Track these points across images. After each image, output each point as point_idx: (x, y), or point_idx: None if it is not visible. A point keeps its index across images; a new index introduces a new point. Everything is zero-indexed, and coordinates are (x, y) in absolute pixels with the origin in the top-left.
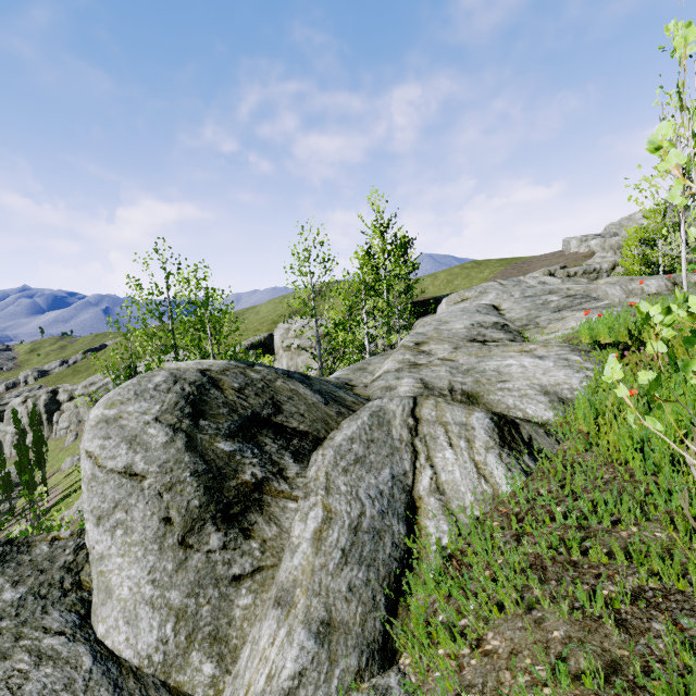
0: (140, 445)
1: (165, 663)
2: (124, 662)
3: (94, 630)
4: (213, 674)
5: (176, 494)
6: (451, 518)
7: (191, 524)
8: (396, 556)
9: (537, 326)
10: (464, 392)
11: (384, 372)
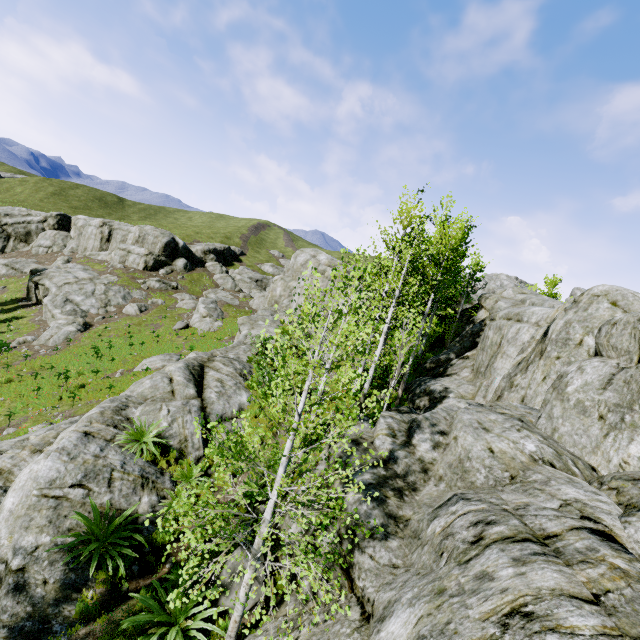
0: None
1: None
2: None
3: None
4: None
5: None
6: None
7: None
8: None
9: None
10: None
11: None
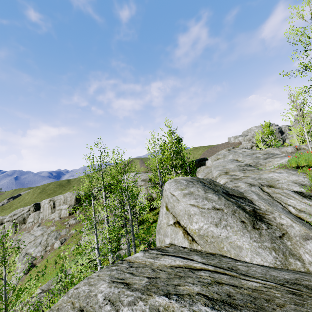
0: (210, 200)
1: (283, 264)
2: (268, 266)
3: (243, 261)
4: (301, 264)
5: (238, 213)
6: None
7: (252, 222)
8: None
9: (261, 165)
10: (267, 185)
11: (226, 182)
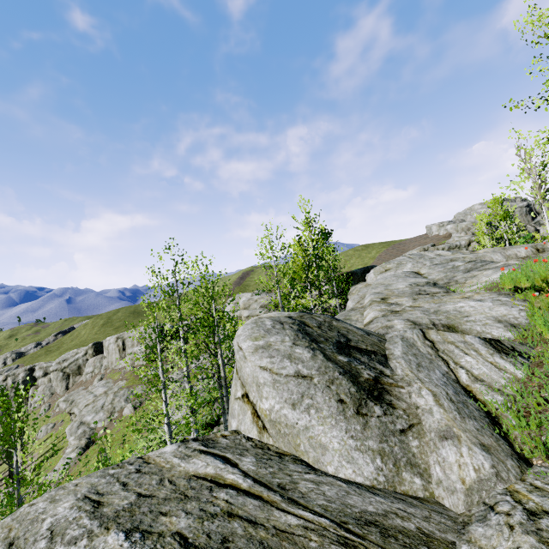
0: (296, 359)
1: (388, 481)
2: (361, 484)
3: (323, 471)
4: (422, 484)
5: (338, 385)
6: (500, 392)
7: (358, 402)
8: (483, 415)
9: (458, 283)
10: (443, 325)
11: (374, 318)
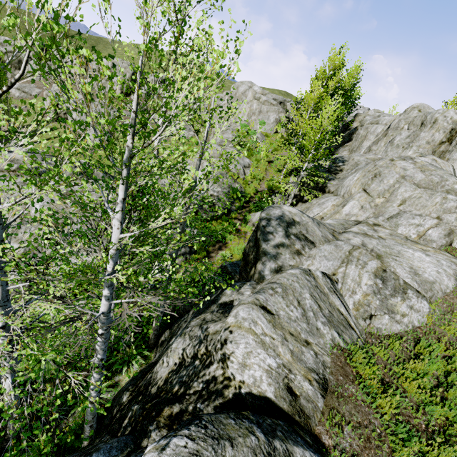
0: None
1: None
2: None
3: None
4: None
5: None
6: None
7: None
8: None
9: None
10: None
11: None
